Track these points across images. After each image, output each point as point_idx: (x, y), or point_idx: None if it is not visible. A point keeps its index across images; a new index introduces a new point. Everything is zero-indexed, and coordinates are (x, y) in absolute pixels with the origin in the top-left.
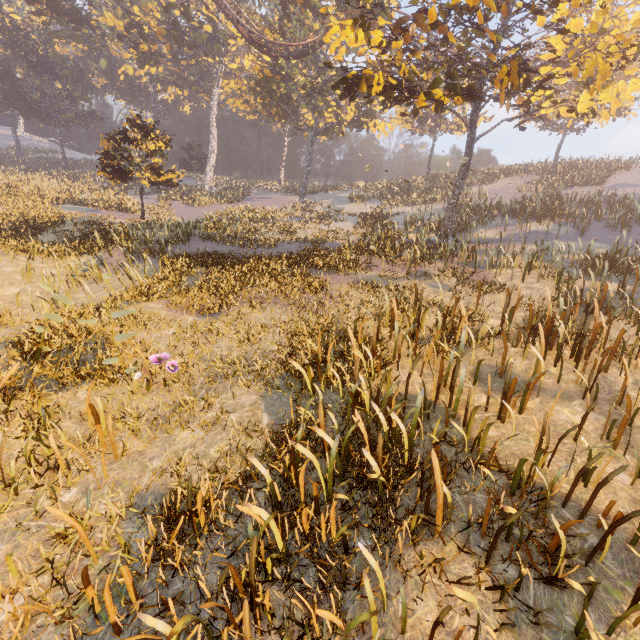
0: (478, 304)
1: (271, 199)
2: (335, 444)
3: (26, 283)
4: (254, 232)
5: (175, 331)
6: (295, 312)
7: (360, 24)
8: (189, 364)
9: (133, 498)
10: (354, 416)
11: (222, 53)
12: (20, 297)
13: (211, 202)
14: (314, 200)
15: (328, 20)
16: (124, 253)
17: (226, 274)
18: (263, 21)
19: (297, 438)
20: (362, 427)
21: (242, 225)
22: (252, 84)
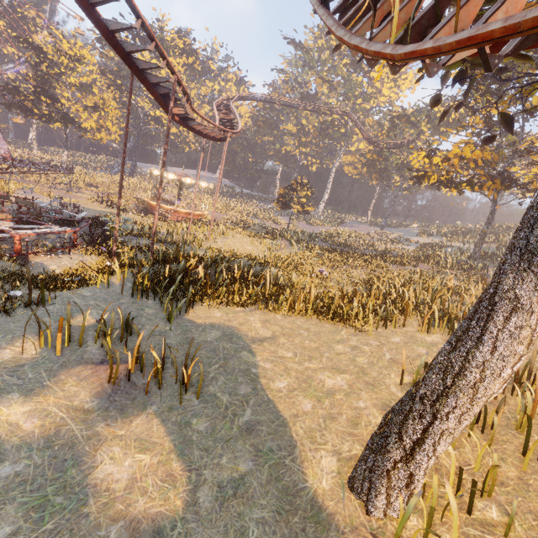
0: (468, 284)
1: (359, 227)
2: (384, 287)
3: (252, 246)
4: (350, 242)
5: (321, 268)
6: (372, 272)
7: (427, 157)
8: (327, 278)
9: (324, 292)
10: (391, 293)
11: (346, 141)
12: (252, 251)
13: (321, 224)
14: (390, 231)
15: (420, 128)
16: (289, 241)
17: (339, 255)
18: (377, 124)
19: (371, 289)
20: (393, 289)
21: (342, 238)
22: (362, 158)
